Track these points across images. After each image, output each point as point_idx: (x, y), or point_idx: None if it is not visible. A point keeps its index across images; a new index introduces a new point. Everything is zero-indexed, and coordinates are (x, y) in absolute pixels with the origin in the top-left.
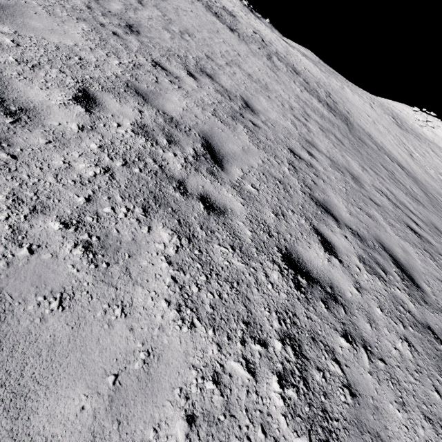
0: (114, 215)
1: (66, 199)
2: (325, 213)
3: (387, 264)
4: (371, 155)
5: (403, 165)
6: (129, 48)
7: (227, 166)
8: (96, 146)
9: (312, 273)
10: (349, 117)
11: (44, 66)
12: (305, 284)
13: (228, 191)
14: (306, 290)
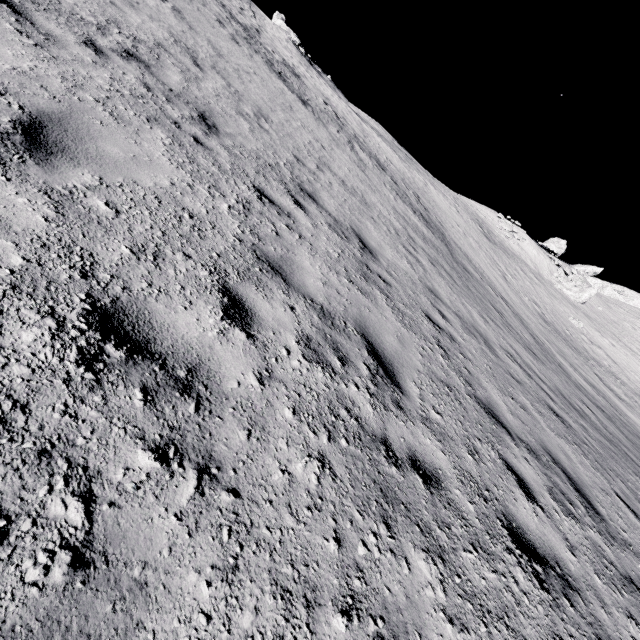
0: (371, 556)
1: (322, 556)
2: (498, 425)
3: (567, 488)
4: (479, 291)
5: (504, 296)
6: (223, 168)
7: (402, 382)
8: (290, 412)
9: (537, 547)
10: (444, 232)
11: (165, 251)
12: (543, 574)
13: (424, 434)
14: (547, 584)
